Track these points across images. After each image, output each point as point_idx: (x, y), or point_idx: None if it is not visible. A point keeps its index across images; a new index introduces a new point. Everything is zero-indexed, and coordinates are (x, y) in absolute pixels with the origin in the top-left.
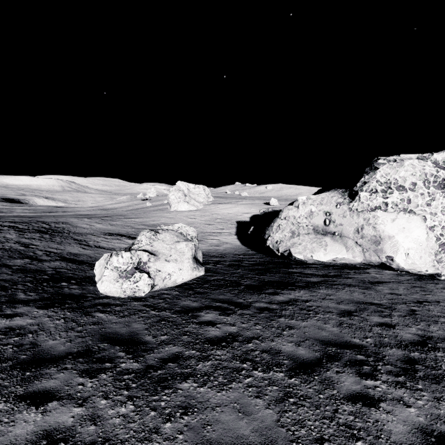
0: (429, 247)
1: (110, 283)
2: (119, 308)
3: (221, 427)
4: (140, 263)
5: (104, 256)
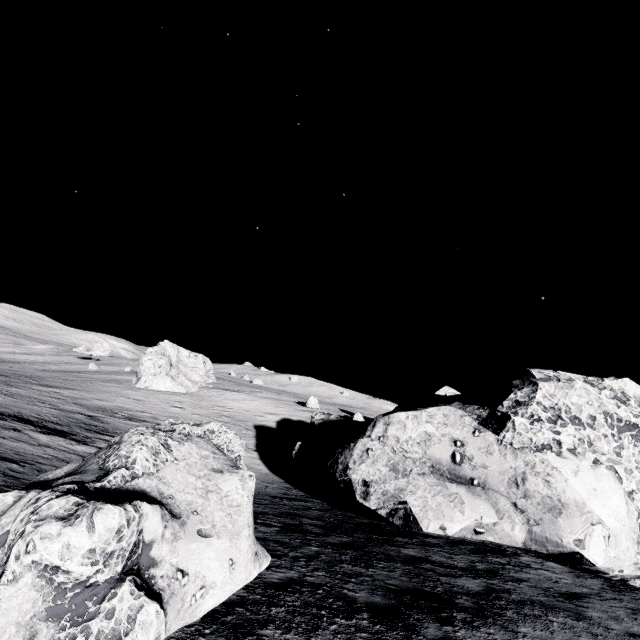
0: (631, 529)
1: None
2: None
3: None
4: (135, 550)
5: None
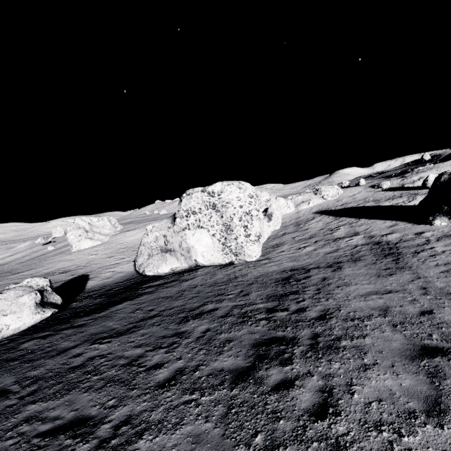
0: (216, 247)
1: None
2: None
3: None
4: None
5: None
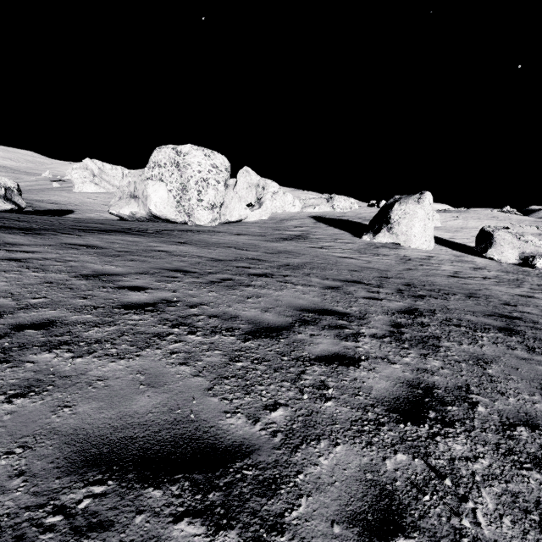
0: (171, 203)
1: None
2: None
3: None
4: None
5: None
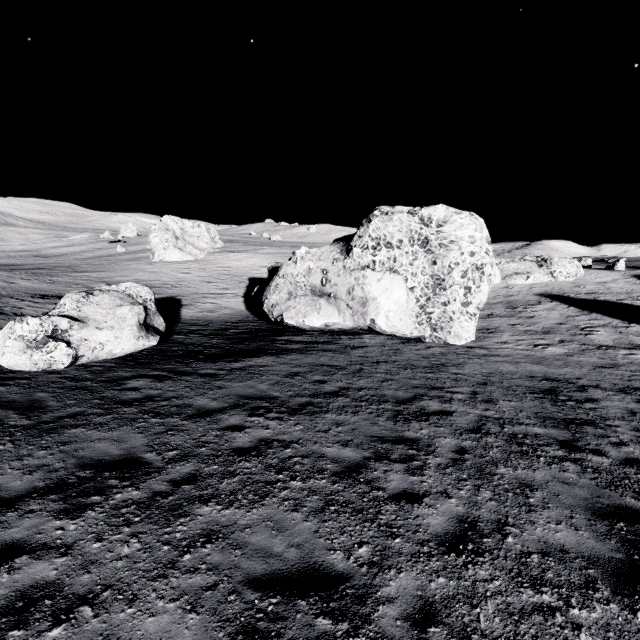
0: (410, 309)
1: (15, 355)
2: (26, 381)
3: (92, 449)
4: (56, 331)
5: (10, 324)
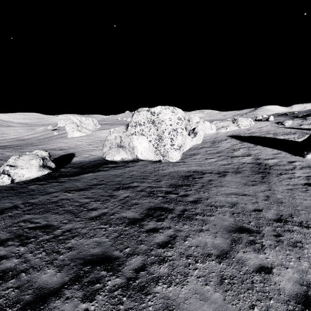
0: (151, 149)
1: None
2: None
3: (4, 205)
4: (4, 171)
5: None
